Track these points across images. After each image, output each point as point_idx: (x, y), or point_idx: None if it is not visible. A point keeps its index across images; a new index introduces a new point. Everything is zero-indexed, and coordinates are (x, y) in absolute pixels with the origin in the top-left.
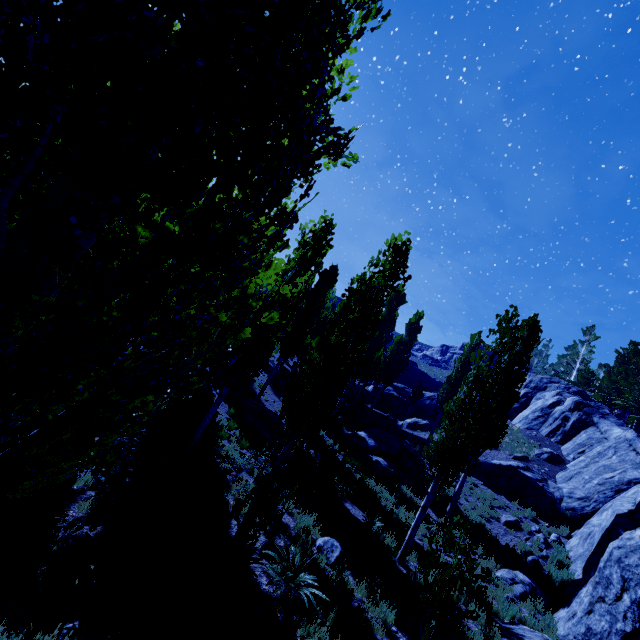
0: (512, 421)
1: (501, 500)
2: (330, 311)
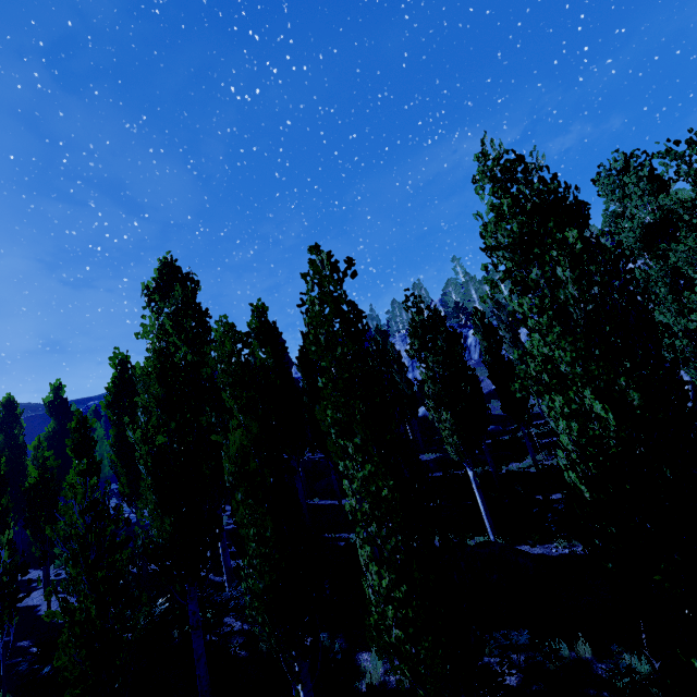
0: None
1: None
2: None
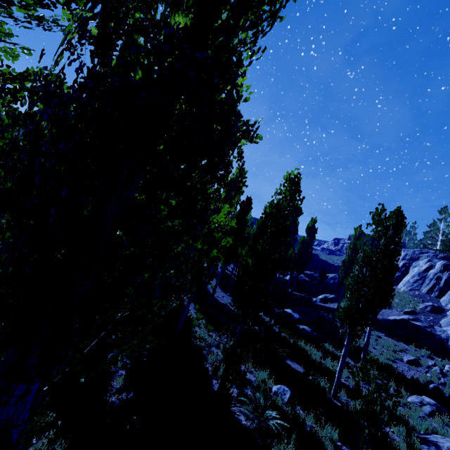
0: (398, 286)
1: (401, 345)
2: (250, 228)
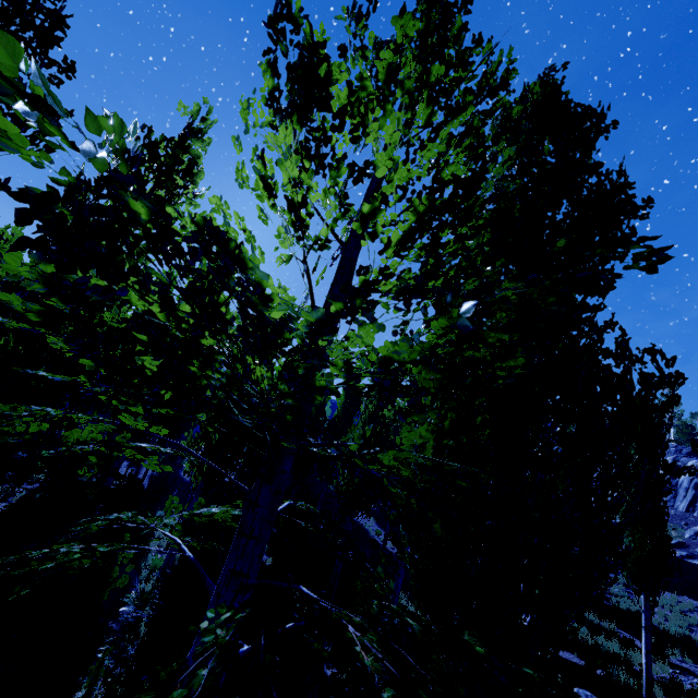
0: None
1: (686, 601)
2: None
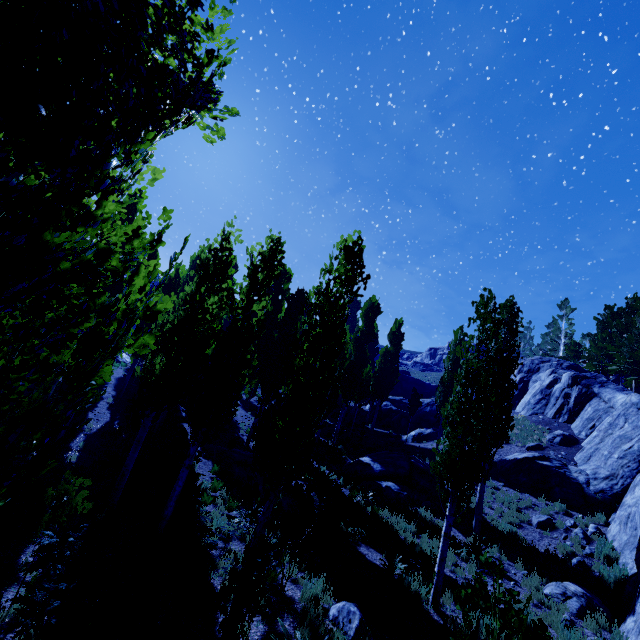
0: (515, 410)
1: (527, 499)
2: None
